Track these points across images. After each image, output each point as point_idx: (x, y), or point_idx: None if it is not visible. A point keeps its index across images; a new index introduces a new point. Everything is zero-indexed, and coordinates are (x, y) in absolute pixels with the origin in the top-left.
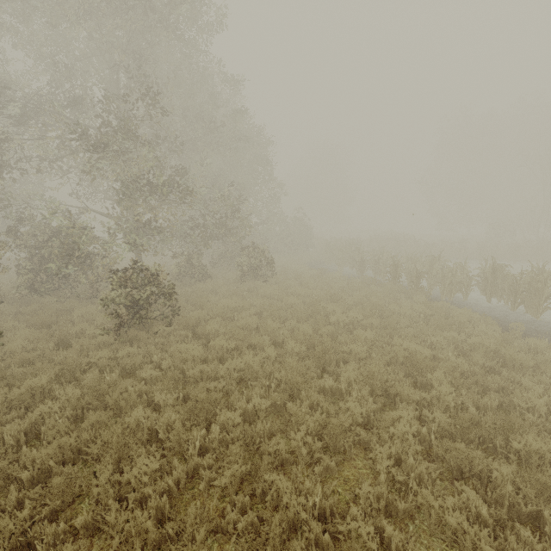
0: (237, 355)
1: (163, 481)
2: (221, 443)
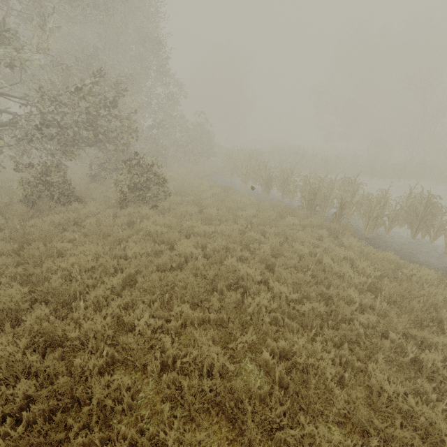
0: None
1: None
2: None
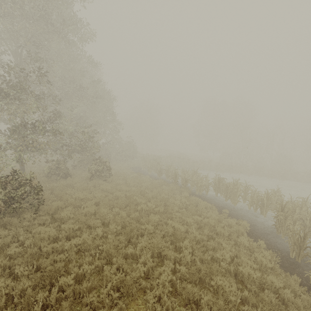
0: (78, 233)
1: None
2: (58, 299)
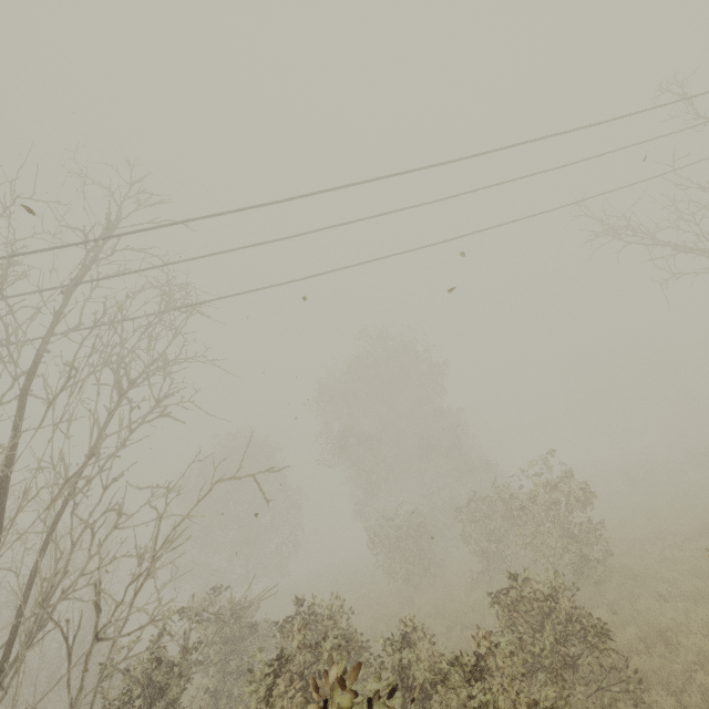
0: None
1: None
2: None
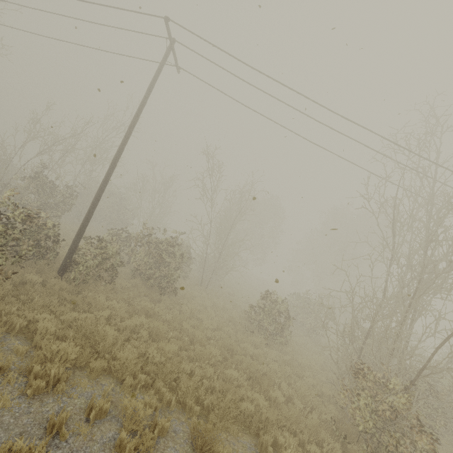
0: None
1: None
2: None
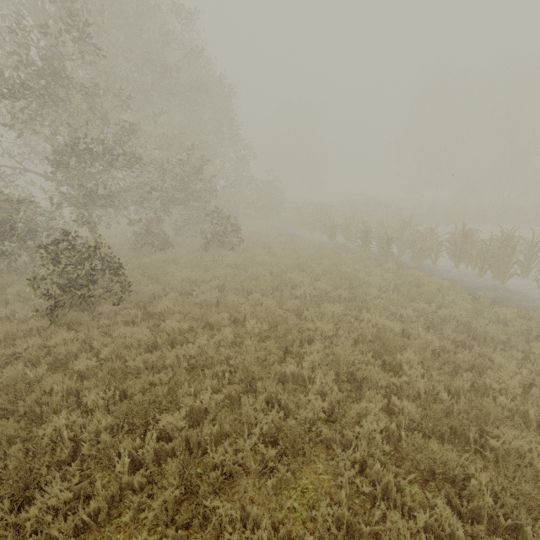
0: (191, 337)
1: (82, 509)
2: (160, 452)
